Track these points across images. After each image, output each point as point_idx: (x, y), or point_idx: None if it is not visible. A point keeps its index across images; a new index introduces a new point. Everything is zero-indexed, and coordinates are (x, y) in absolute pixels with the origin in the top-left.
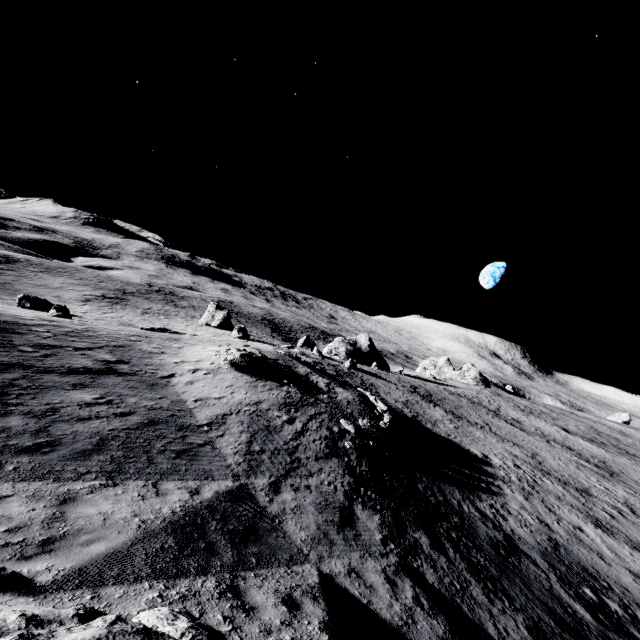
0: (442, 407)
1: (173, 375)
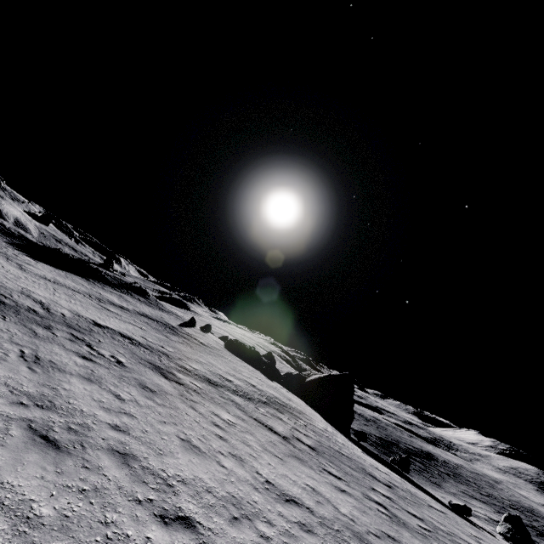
0: (138, 313)
1: None
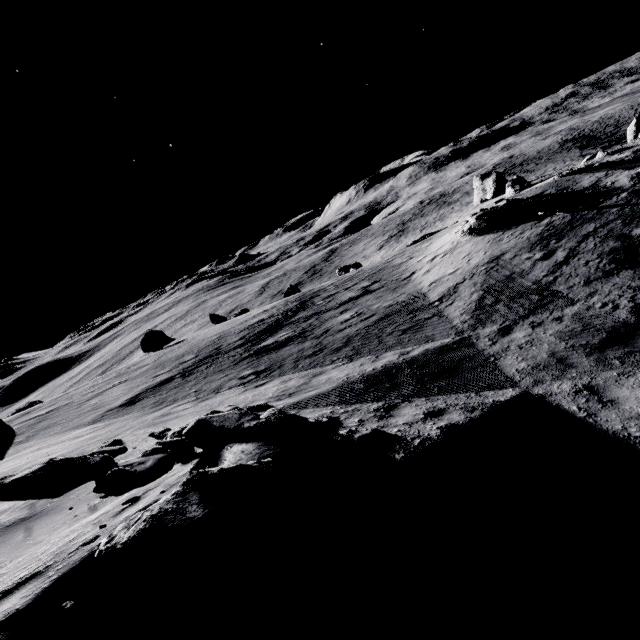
0: None
1: (413, 273)
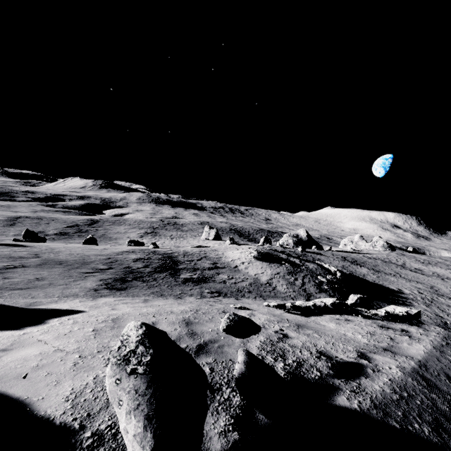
0: (365, 267)
1: (237, 266)
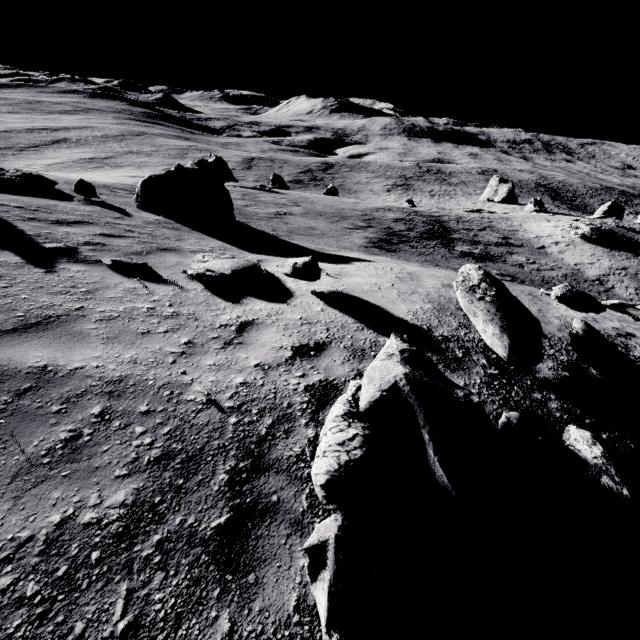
0: None
1: (543, 247)
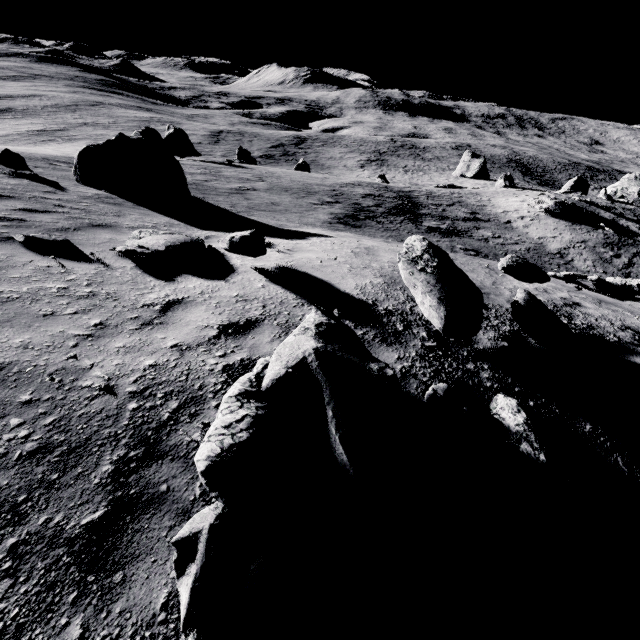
0: None
1: (509, 221)
